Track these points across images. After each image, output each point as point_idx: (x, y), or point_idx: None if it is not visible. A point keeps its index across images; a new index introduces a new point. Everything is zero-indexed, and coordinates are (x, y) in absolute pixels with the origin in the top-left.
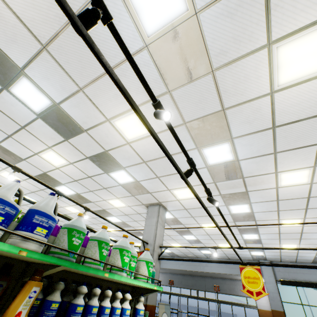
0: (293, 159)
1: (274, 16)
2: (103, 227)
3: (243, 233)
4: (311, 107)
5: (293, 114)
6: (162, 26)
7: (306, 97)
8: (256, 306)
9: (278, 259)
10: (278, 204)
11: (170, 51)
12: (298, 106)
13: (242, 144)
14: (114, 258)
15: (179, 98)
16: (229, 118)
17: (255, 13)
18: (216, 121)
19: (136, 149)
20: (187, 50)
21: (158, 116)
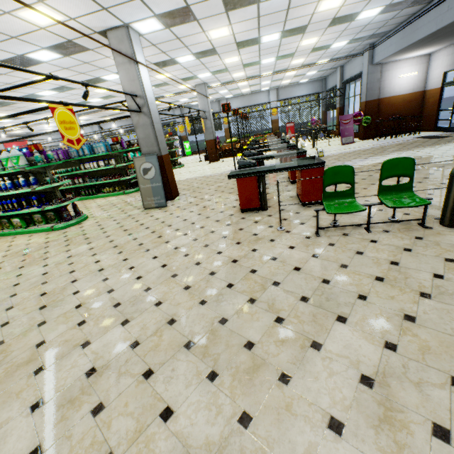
0: None
1: None
2: None
3: None
4: None
5: None
6: None
7: None
8: None
9: None
10: None
11: None
12: None
13: None
14: None
15: None
16: None
17: None
18: None
19: None
20: None
21: None
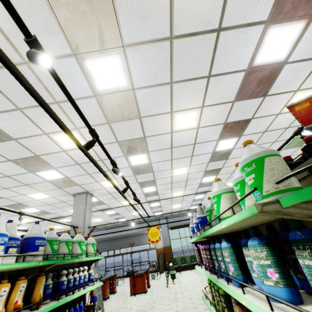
0: (180, 163)
1: (174, 102)
2: (65, 231)
3: (150, 203)
4: (189, 140)
5: (181, 142)
6: (109, 89)
7: (187, 136)
8: (155, 247)
9: (170, 214)
10: (172, 184)
11: (113, 102)
12: (183, 139)
13: (154, 155)
14: (75, 249)
15: (116, 128)
16: (147, 141)
17: (166, 98)
18: (139, 142)
19: (72, 155)
20: (125, 105)
21: (116, 173)
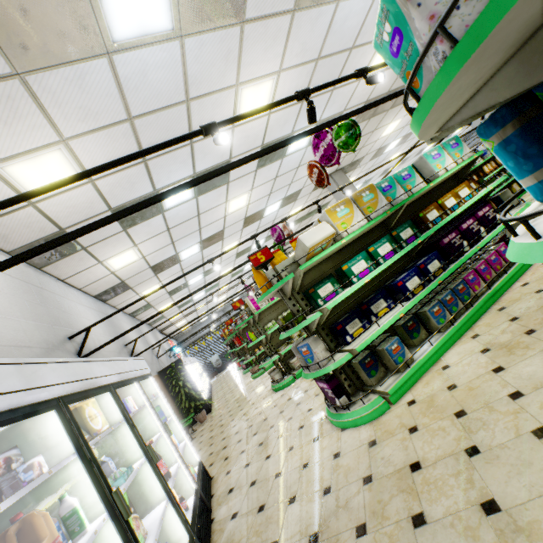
0: None
1: None
2: None
3: None
4: None
5: None
6: None
7: None
8: None
9: None
10: None
11: None
12: None
13: None
14: None
15: None
16: None
17: None
18: None
19: None
20: None
21: None
